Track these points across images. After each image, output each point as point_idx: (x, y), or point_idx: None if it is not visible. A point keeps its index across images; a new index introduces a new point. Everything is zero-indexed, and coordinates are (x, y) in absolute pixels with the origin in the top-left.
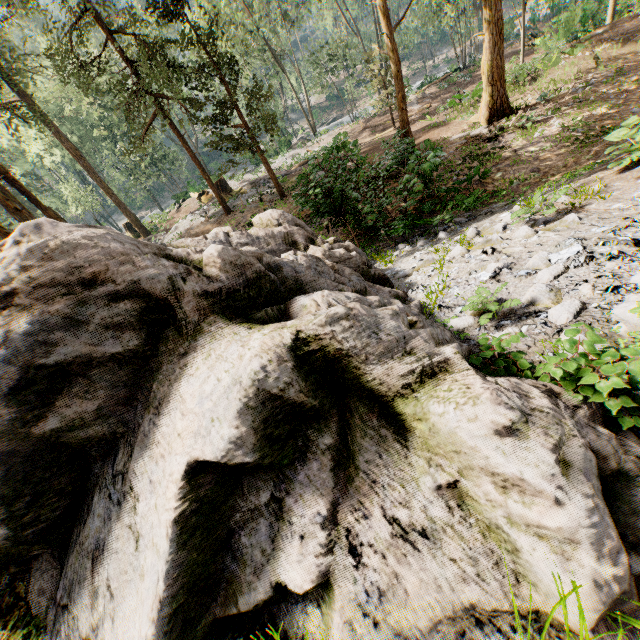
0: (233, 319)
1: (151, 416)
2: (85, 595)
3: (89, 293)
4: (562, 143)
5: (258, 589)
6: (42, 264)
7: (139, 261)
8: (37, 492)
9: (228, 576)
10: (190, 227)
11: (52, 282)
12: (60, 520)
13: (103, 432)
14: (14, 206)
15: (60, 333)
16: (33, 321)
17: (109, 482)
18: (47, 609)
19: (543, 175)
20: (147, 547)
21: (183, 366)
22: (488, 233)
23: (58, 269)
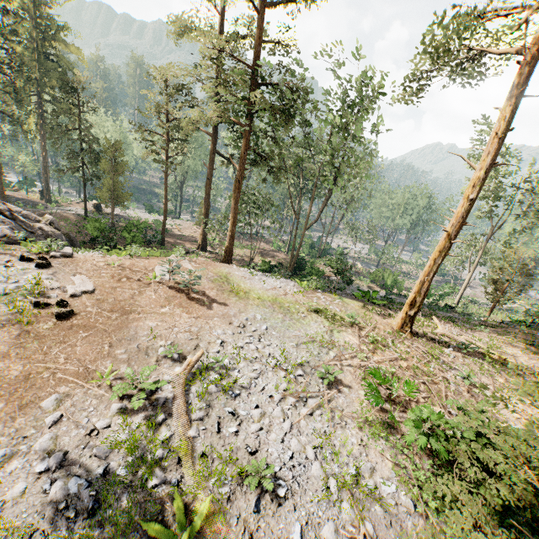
0: None
1: None
2: None
3: None
4: None
5: None
6: None
7: None
8: None
9: None
10: (63, 211)
11: None
12: None
13: None
14: None
15: None
16: None
17: None
18: None
19: None
20: None
21: None
22: None
23: None
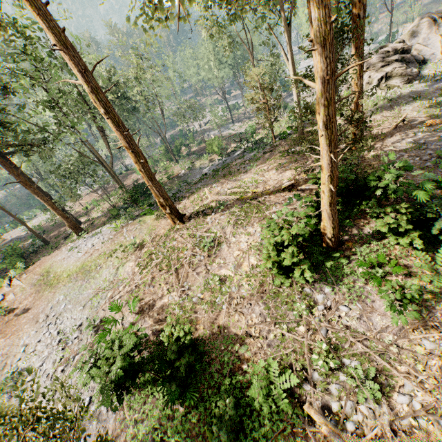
0: None
1: None
2: None
3: None
4: None
5: None
6: None
7: None
8: None
9: None
10: None
11: None
12: None
13: None
14: None
15: None
16: None
17: None
18: None
19: None
20: None
21: None
22: None
23: None
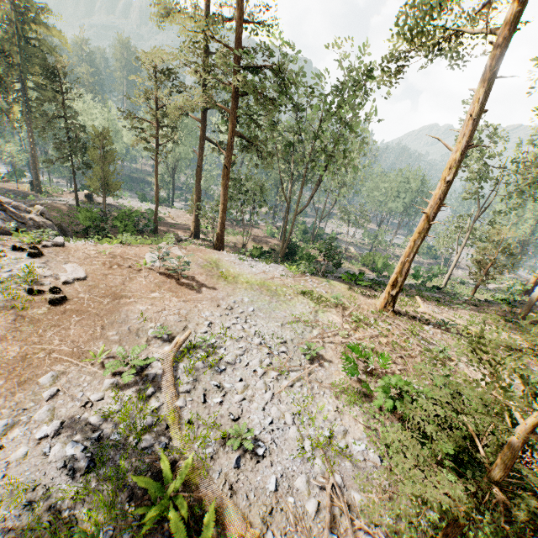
0: None
1: None
2: None
3: None
4: None
5: None
6: None
7: None
8: None
9: None
10: (55, 202)
11: None
12: None
13: None
14: None
15: None
16: None
17: None
18: None
19: None
20: None
21: None
22: None
23: None
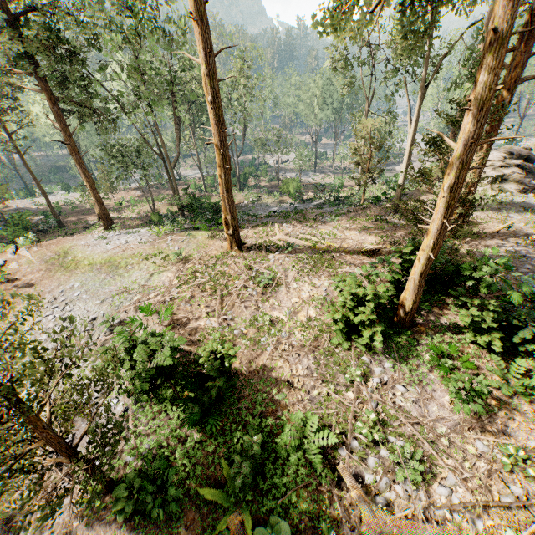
0: None
1: None
2: None
3: None
4: None
5: None
6: None
7: None
8: None
9: None
10: None
11: None
12: None
13: None
14: None
15: None
16: None
17: None
18: None
19: None
20: None
21: None
22: None
23: None
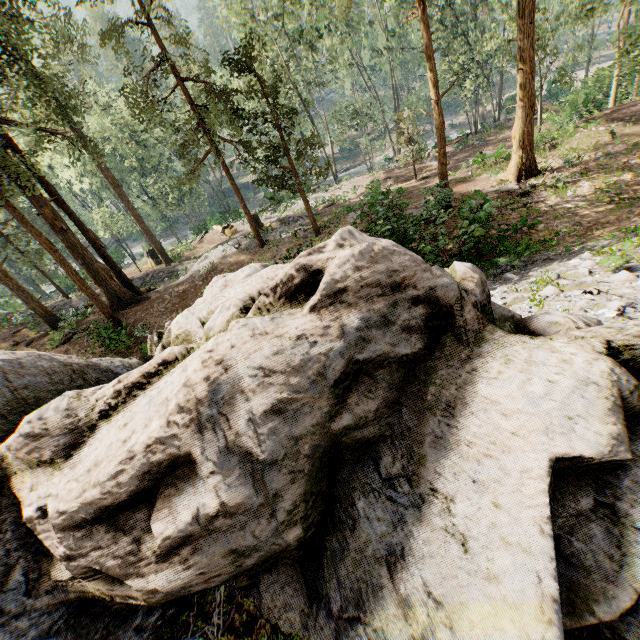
0: (503, 330)
1: (436, 418)
2: (389, 604)
3: (400, 295)
4: (597, 202)
5: (618, 596)
6: (369, 266)
7: (435, 270)
8: (316, 492)
9: (567, 584)
10: (223, 257)
11: (376, 283)
12: (318, 526)
13: (373, 434)
14: (60, 226)
15: (374, 331)
16: (362, 317)
17: (379, 486)
18: (305, 625)
19: (587, 229)
20: (489, 548)
21: (471, 370)
22: (572, 276)
23: (380, 271)
